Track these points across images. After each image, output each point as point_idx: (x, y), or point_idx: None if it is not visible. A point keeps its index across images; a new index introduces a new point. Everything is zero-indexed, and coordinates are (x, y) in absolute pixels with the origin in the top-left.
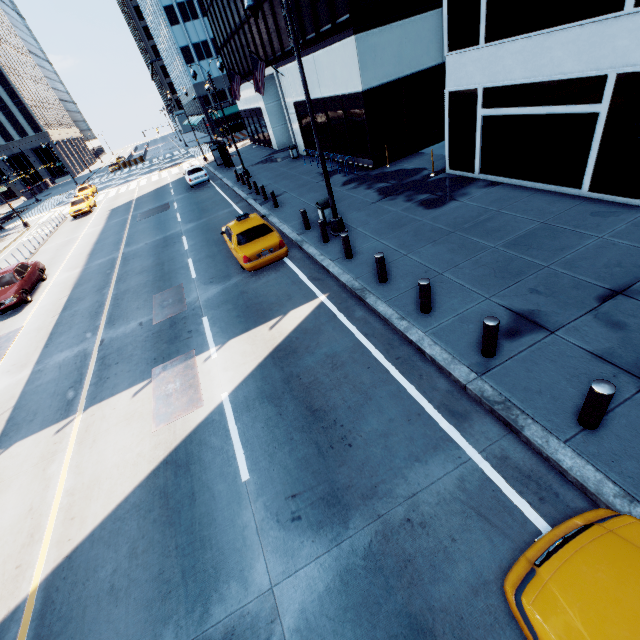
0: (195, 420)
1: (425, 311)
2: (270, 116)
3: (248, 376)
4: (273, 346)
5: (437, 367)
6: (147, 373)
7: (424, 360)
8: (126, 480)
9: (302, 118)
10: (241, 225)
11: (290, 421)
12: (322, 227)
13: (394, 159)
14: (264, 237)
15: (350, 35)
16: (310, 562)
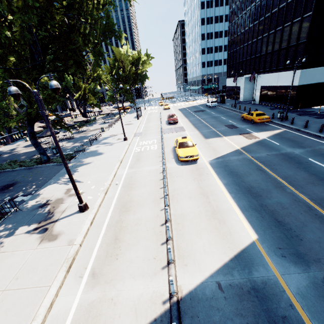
0: (259, 139)
1: (320, 131)
2: (244, 89)
3: (269, 136)
4: (274, 134)
5: (323, 138)
6: (237, 134)
7: (320, 138)
8: (248, 143)
9: (262, 91)
10: (256, 112)
11: (285, 141)
12: (282, 116)
13: (301, 108)
14: (263, 116)
15: (299, 69)
16: (299, 150)
